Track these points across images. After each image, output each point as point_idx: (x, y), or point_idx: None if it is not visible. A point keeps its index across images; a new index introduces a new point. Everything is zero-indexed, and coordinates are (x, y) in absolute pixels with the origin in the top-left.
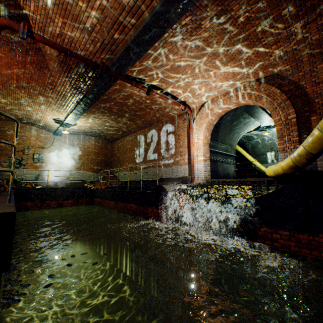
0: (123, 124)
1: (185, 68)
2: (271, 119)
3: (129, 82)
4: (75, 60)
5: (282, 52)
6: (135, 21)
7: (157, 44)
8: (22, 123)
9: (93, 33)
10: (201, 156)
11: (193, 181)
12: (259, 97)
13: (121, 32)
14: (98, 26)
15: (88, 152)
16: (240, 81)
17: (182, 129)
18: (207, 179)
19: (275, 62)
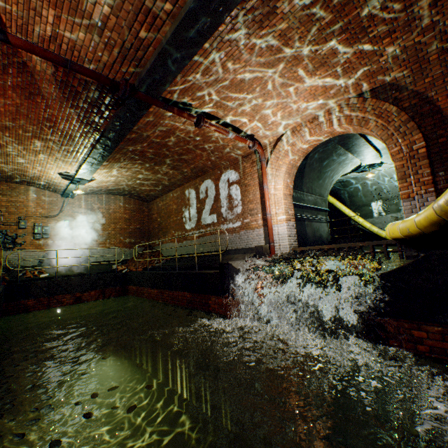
0: (164, 175)
1: (252, 83)
2: (377, 154)
3: (168, 109)
4: (82, 78)
5: (398, 48)
6: (171, 6)
7: (208, 44)
8: (14, 183)
9: (105, 31)
10: (281, 214)
11: (272, 252)
12: (364, 120)
13: (150, 26)
14: (112, 18)
15: (114, 218)
16: (335, 97)
17: (251, 177)
18: (294, 248)
19: (388, 65)
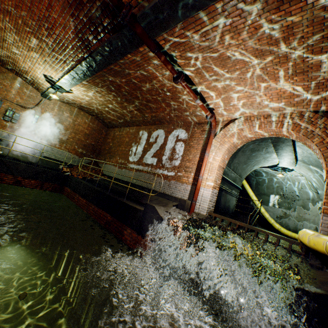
0: (128, 112)
1: (236, 63)
2: (294, 162)
3: (157, 53)
4: None
5: None
6: None
7: (222, 2)
8: (5, 68)
9: None
10: (211, 180)
11: (192, 209)
12: (313, 134)
13: None
14: None
15: (77, 129)
16: (296, 105)
17: (197, 141)
18: (210, 212)
19: None
